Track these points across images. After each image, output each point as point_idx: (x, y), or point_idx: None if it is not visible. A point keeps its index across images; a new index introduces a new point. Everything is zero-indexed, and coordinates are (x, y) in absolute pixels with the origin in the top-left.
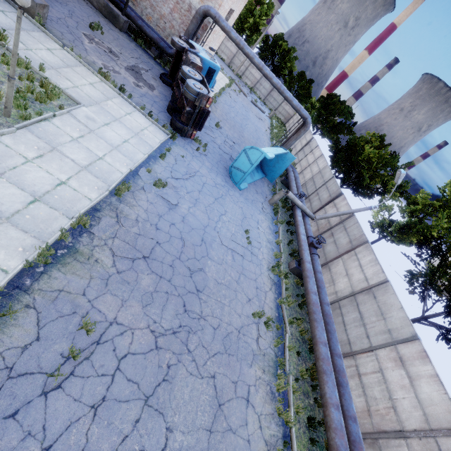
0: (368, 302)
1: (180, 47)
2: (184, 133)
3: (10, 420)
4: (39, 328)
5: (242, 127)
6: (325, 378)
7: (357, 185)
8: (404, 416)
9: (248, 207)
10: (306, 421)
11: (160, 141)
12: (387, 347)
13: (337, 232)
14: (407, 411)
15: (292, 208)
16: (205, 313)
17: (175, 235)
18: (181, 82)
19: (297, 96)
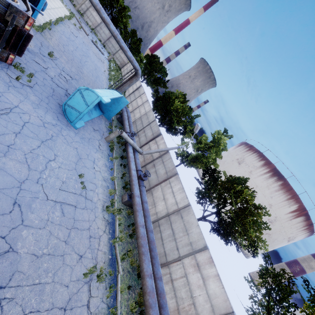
0: (177, 221)
1: None
2: None
3: None
4: None
5: (81, 63)
6: (151, 312)
7: (169, 126)
8: (200, 309)
9: (84, 147)
10: None
11: None
12: (190, 256)
13: (157, 164)
14: (202, 305)
15: (125, 145)
16: None
17: None
18: None
19: (130, 48)
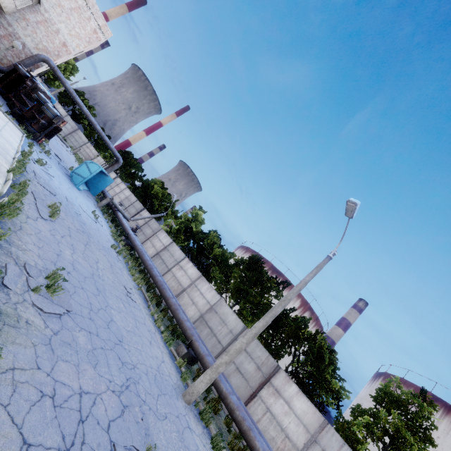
0: (165, 253)
1: (25, 74)
2: (37, 137)
3: (46, 221)
4: (34, 197)
5: (60, 151)
6: (152, 270)
7: (151, 209)
8: (184, 284)
9: (87, 202)
10: (146, 291)
11: (24, 136)
12: (176, 266)
13: (144, 228)
14: (185, 282)
15: (115, 212)
16: (91, 233)
17: (61, 194)
18: (26, 99)
19: (97, 144)
